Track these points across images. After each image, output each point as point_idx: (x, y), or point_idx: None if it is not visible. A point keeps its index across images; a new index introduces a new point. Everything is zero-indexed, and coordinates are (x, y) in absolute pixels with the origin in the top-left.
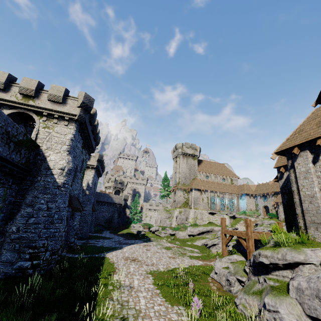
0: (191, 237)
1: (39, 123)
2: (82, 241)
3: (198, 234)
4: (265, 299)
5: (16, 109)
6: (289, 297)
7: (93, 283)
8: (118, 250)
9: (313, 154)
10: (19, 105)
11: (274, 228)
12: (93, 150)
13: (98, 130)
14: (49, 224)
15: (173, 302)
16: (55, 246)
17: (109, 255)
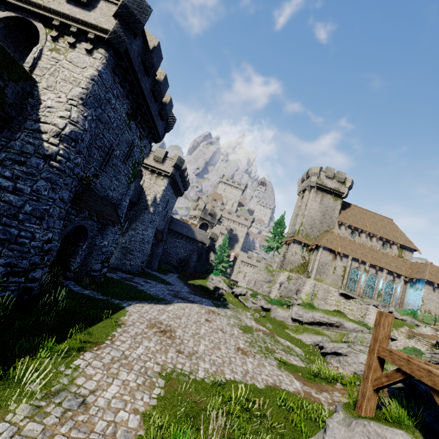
0: (296, 324)
1: (44, 41)
2: (126, 275)
3: (311, 324)
4: None
5: (14, 11)
6: None
7: (14, 358)
8: (161, 304)
9: None
10: (18, 2)
11: None
12: (159, 138)
13: (168, 99)
14: (11, 218)
15: None
16: (21, 262)
17: (134, 308)
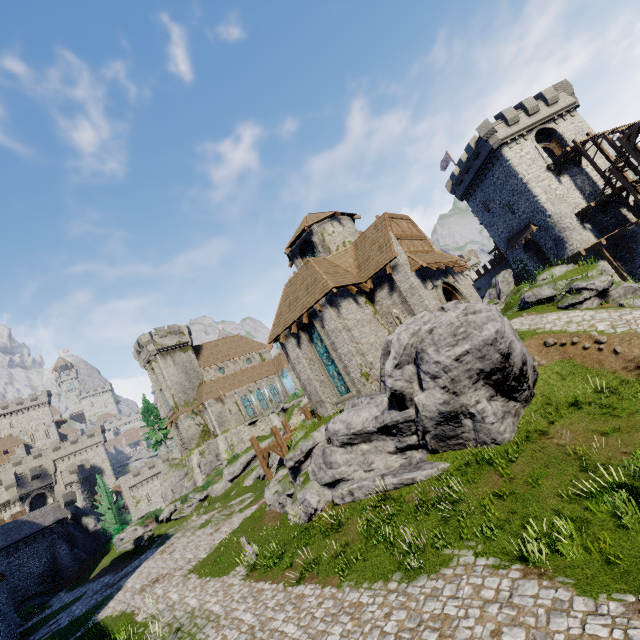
0: (235, 482)
1: None
2: None
3: (244, 470)
4: (297, 496)
5: None
6: (310, 482)
7: None
8: (116, 594)
9: (296, 338)
10: None
11: (295, 424)
12: None
13: None
14: None
15: (229, 571)
16: None
17: (104, 614)
